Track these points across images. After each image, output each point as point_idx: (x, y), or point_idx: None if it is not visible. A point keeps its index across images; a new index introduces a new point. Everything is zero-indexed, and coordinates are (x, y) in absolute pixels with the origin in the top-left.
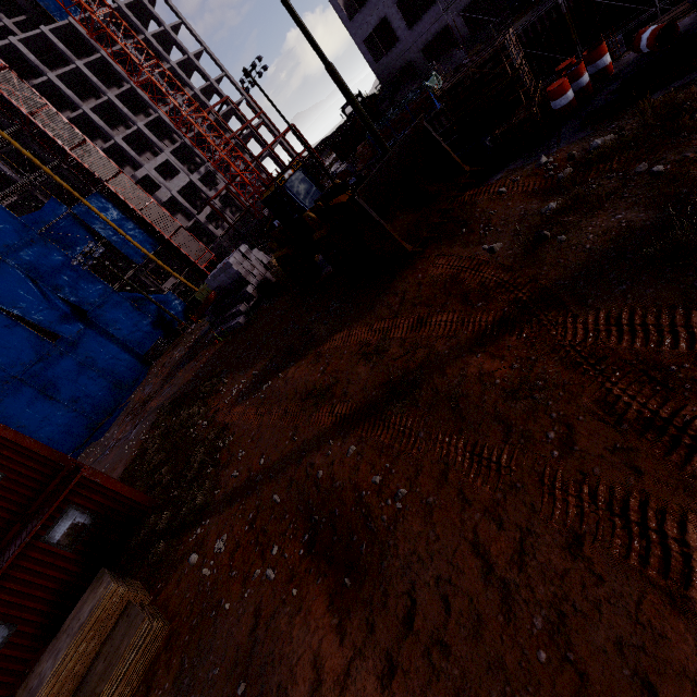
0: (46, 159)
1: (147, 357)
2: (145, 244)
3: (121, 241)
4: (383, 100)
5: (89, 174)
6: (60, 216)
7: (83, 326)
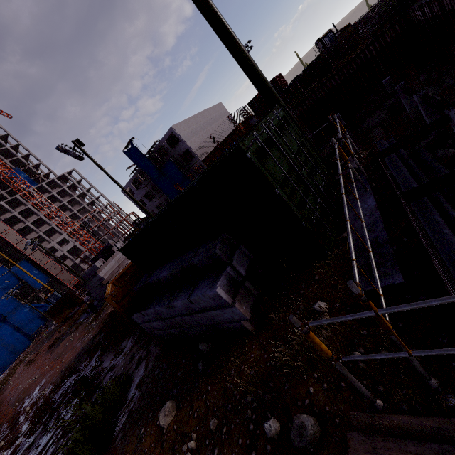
0: (4, 248)
1: (33, 336)
2: (43, 279)
3: (31, 280)
4: (141, 225)
5: (22, 253)
6: (4, 273)
7: (3, 324)
